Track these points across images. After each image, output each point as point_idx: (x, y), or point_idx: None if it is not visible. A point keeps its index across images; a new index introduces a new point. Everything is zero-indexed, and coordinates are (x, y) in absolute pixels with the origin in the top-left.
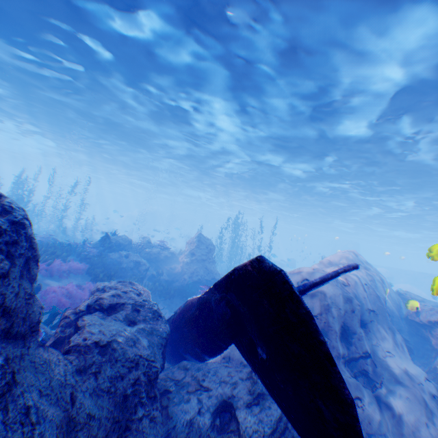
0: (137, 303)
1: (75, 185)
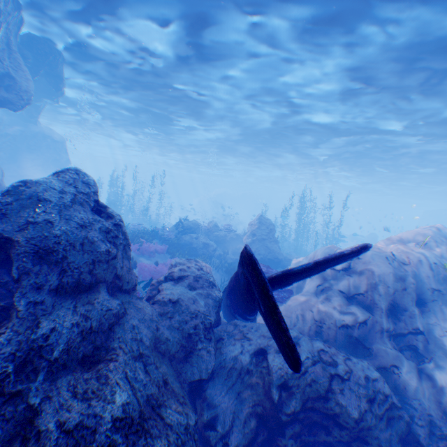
0: (197, 275)
1: (153, 178)
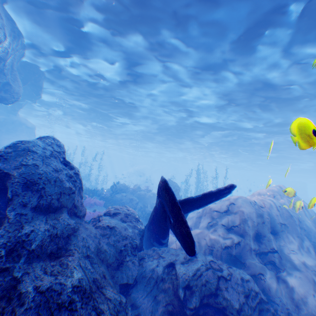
0: (127, 213)
1: (95, 155)
